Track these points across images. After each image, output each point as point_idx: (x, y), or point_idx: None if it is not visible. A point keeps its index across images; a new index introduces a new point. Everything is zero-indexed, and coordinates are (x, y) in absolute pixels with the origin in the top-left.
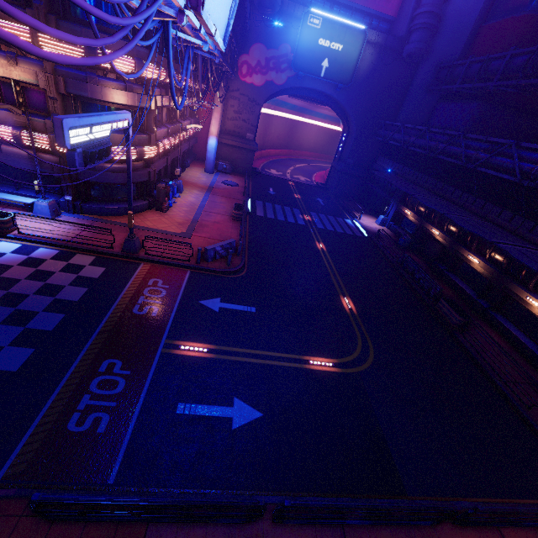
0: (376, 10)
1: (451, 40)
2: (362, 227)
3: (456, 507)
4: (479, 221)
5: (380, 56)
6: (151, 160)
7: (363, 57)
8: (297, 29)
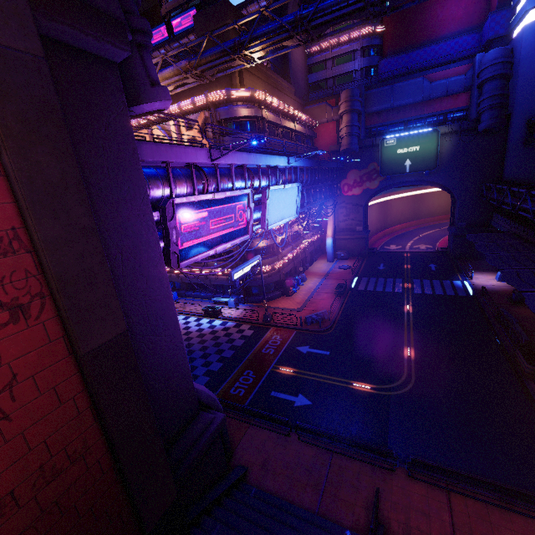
0: (446, 109)
1: (533, 99)
2: (470, 286)
3: (391, 450)
4: None
5: (460, 138)
6: (282, 267)
7: (443, 145)
8: (378, 151)
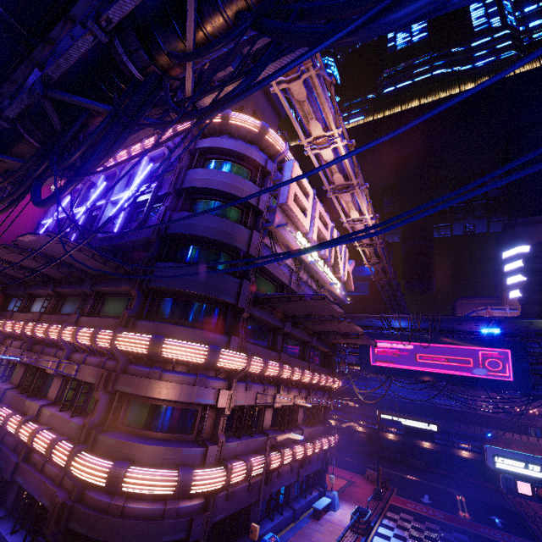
0: None
1: None
2: None
3: None
4: None
5: None
6: None
7: None
8: None
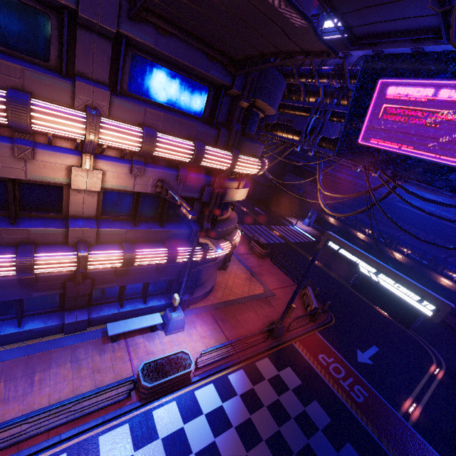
0: None
1: None
2: (305, 232)
3: None
4: (409, 237)
5: None
6: None
7: None
8: None
